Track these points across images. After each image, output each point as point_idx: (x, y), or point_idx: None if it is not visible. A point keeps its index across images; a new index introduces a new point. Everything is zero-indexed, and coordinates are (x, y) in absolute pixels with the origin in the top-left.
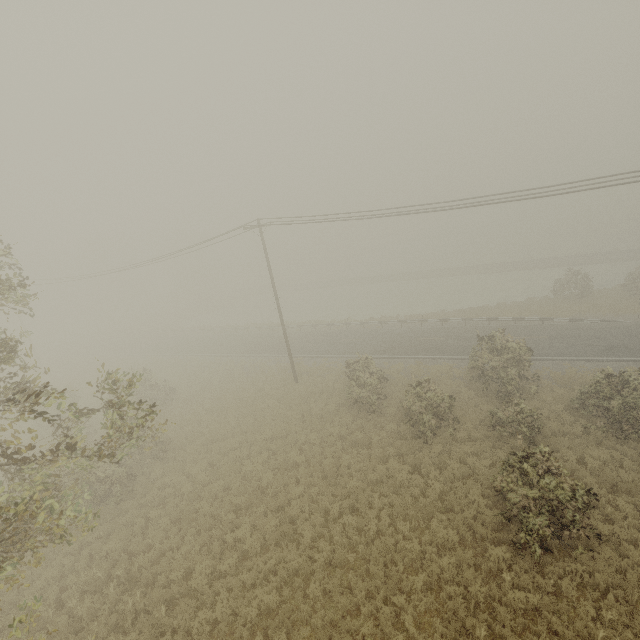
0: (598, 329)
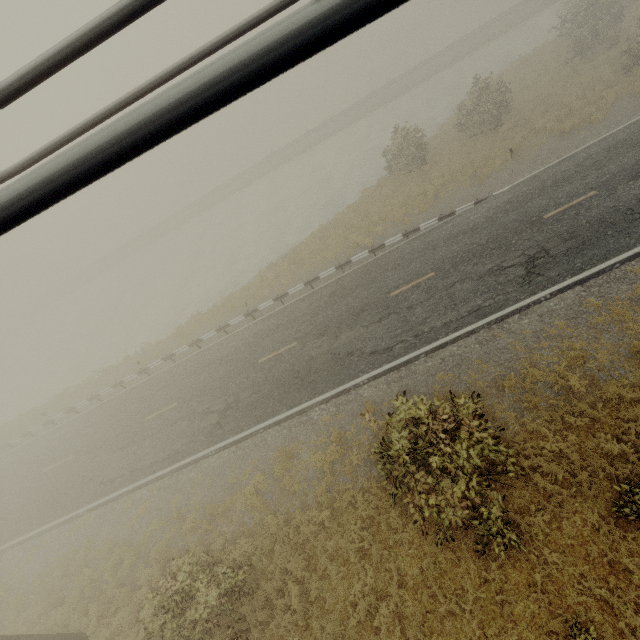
0: (485, 224)
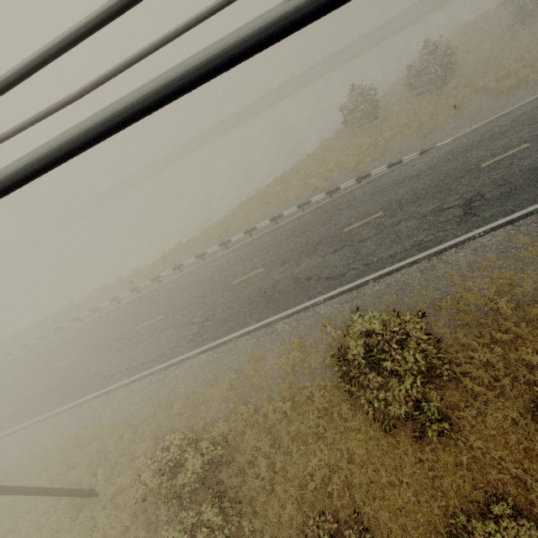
0: (428, 172)
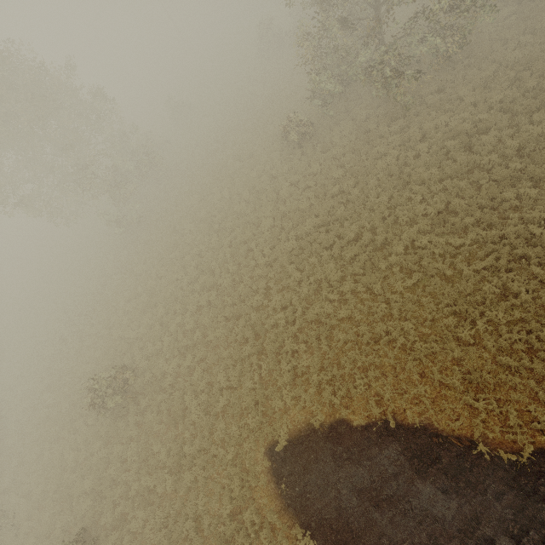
0: None
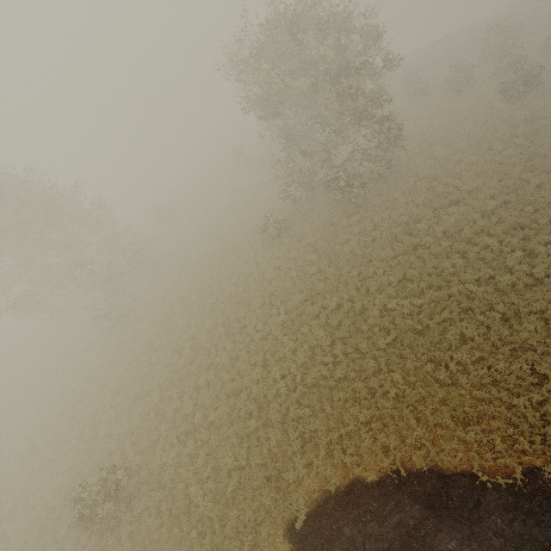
0: None
